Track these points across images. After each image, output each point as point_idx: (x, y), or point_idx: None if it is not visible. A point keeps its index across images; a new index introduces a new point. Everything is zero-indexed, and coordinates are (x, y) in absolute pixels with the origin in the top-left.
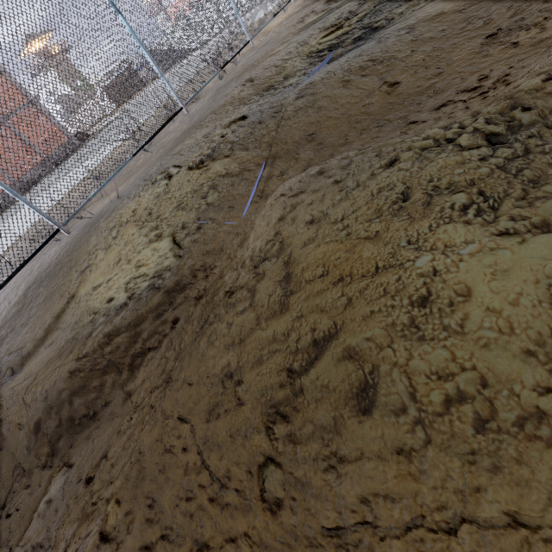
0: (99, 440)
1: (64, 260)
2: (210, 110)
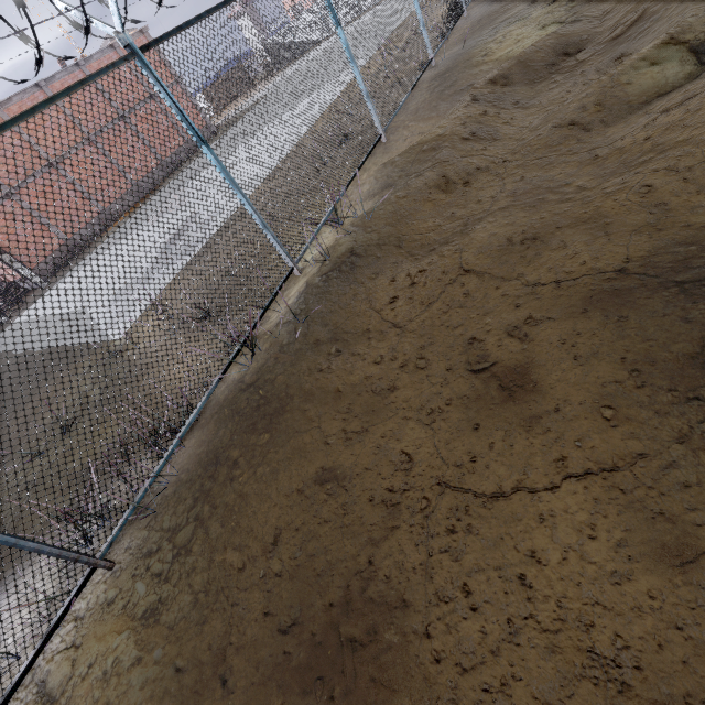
0: (597, 39)
1: (453, 65)
2: (493, 7)
